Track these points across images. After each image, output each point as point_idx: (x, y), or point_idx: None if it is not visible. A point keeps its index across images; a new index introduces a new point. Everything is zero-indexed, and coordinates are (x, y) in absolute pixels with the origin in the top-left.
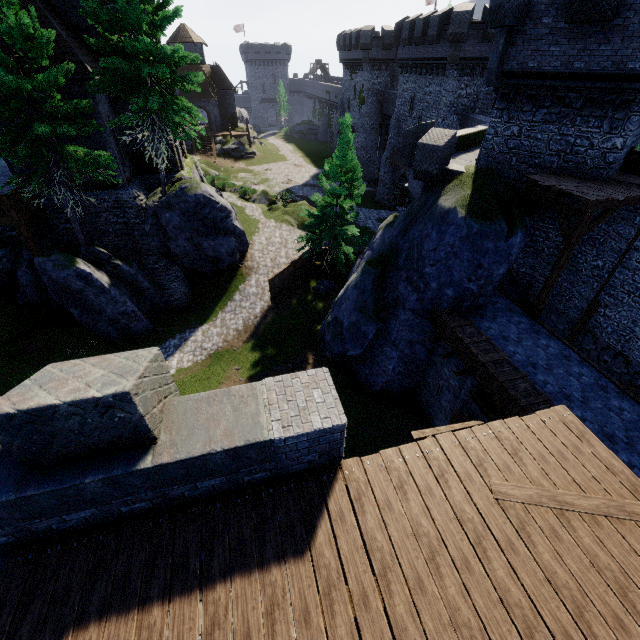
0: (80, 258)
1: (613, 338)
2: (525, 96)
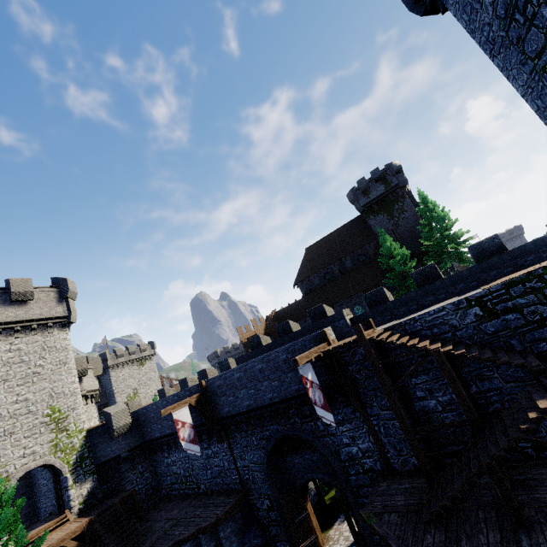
0: None
1: None
2: None
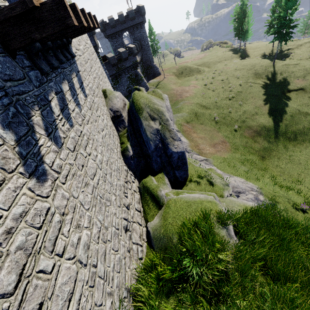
0: None
1: None
2: None
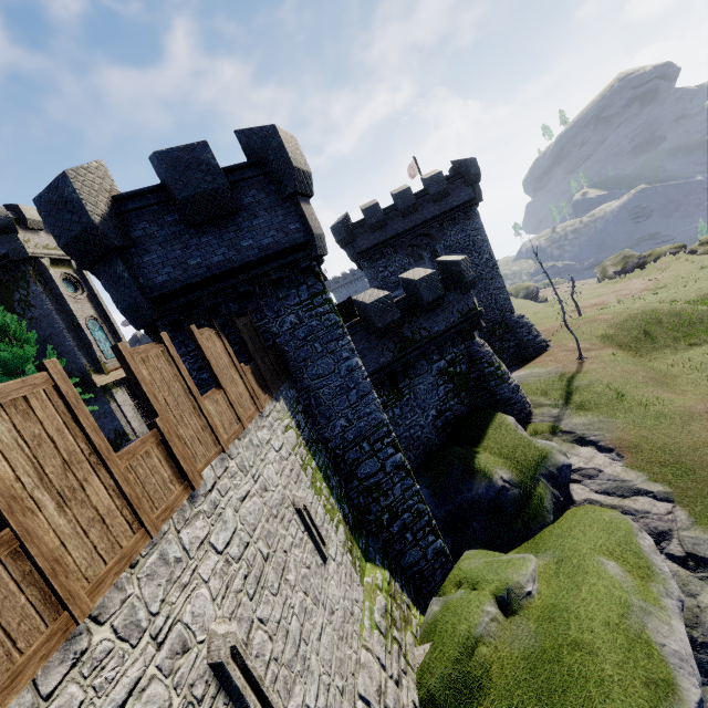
0: None
1: None
2: None
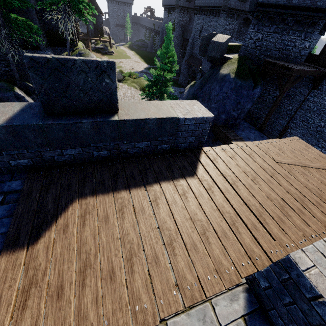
0: (16, 87)
1: None
2: (267, 18)
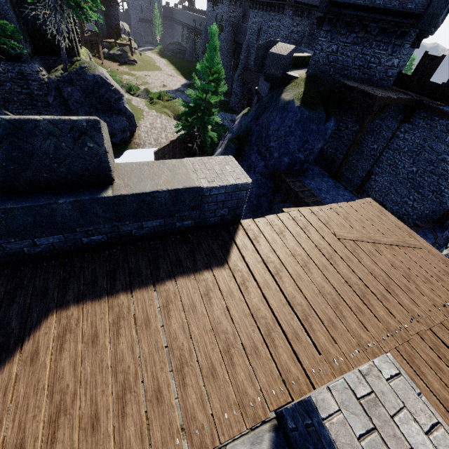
0: None
1: (378, 194)
2: (343, 23)
